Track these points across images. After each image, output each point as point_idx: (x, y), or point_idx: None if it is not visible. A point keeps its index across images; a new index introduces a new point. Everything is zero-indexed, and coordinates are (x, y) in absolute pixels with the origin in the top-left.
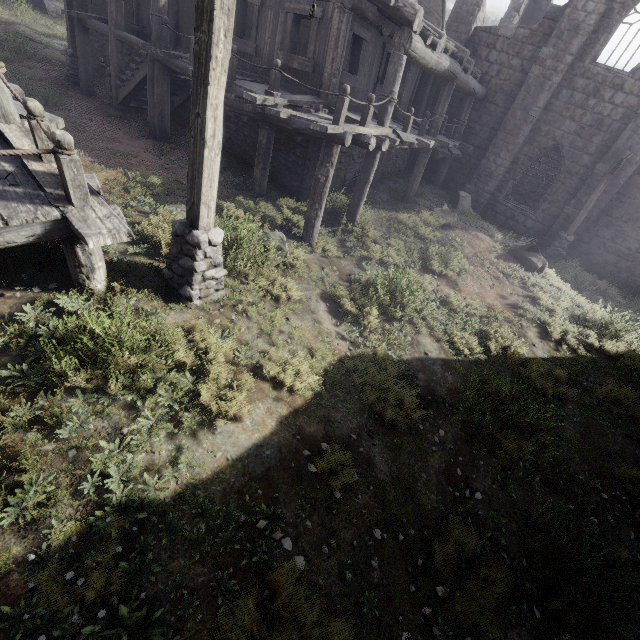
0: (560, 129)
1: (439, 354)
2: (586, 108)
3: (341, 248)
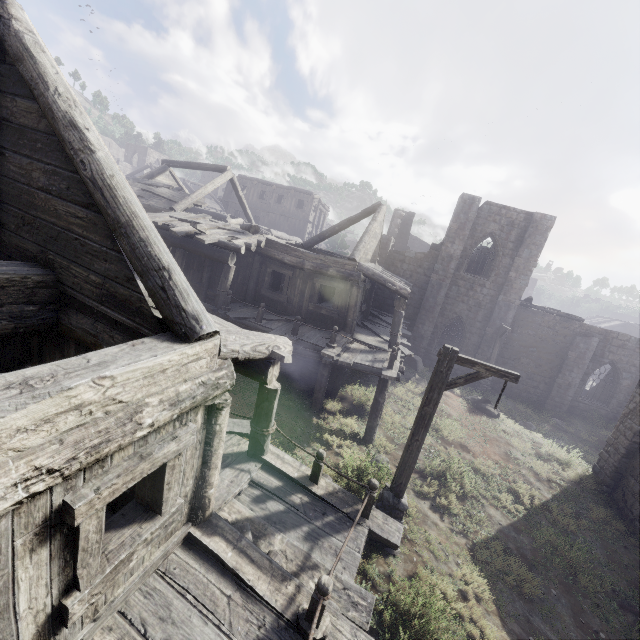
0: (458, 308)
1: (506, 520)
2: (469, 296)
3: (387, 439)
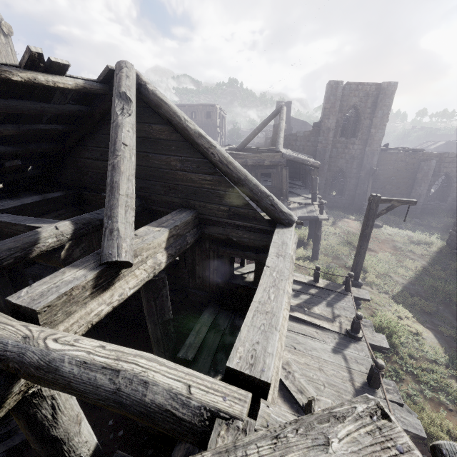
0: (339, 163)
1: (405, 281)
2: (345, 153)
3: (324, 255)
